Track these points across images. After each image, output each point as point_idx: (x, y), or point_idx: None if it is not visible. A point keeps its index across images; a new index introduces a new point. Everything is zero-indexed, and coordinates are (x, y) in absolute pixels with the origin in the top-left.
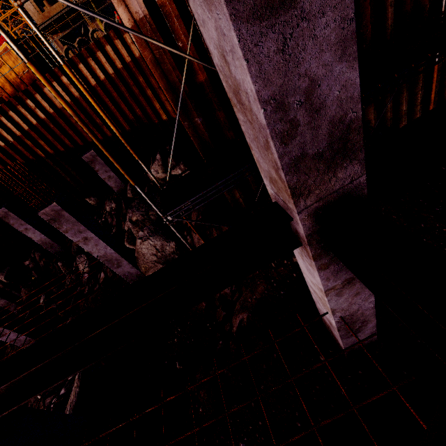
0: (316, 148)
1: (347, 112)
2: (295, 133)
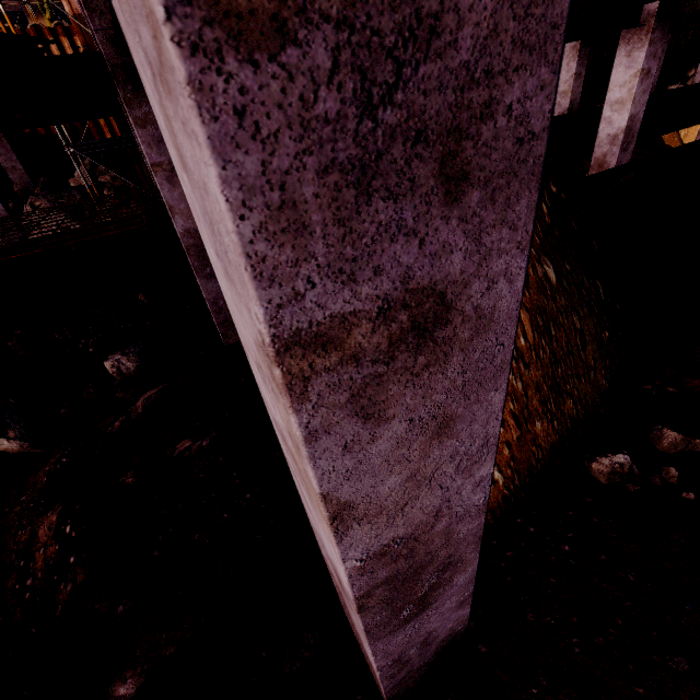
0: None
1: None
2: None
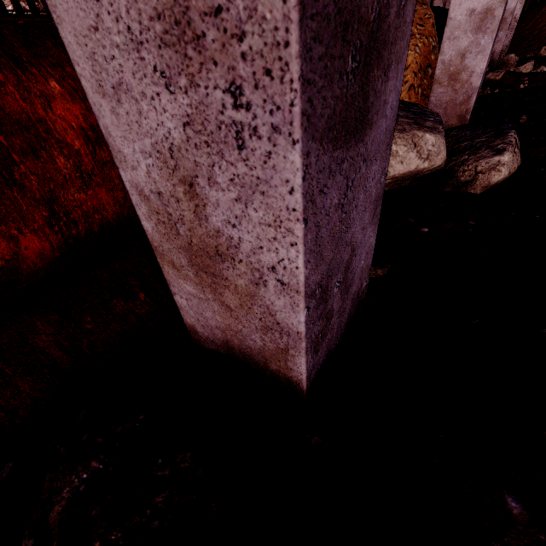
0: None
1: None
2: None
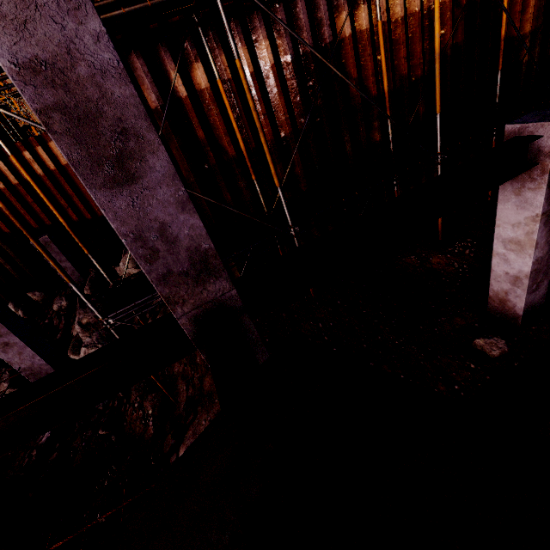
0: (181, 268)
1: (200, 244)
2: (158, 256)
